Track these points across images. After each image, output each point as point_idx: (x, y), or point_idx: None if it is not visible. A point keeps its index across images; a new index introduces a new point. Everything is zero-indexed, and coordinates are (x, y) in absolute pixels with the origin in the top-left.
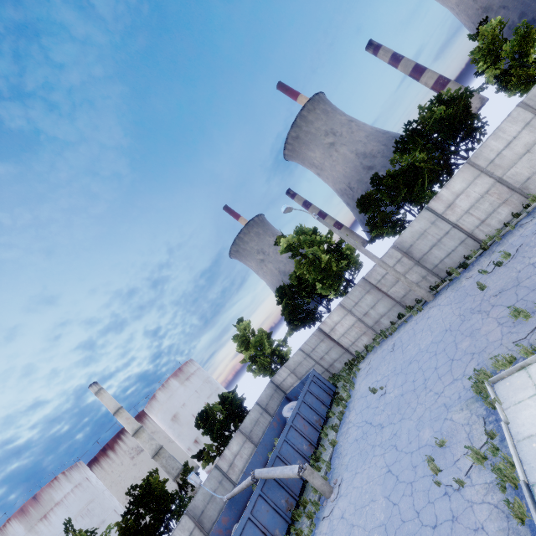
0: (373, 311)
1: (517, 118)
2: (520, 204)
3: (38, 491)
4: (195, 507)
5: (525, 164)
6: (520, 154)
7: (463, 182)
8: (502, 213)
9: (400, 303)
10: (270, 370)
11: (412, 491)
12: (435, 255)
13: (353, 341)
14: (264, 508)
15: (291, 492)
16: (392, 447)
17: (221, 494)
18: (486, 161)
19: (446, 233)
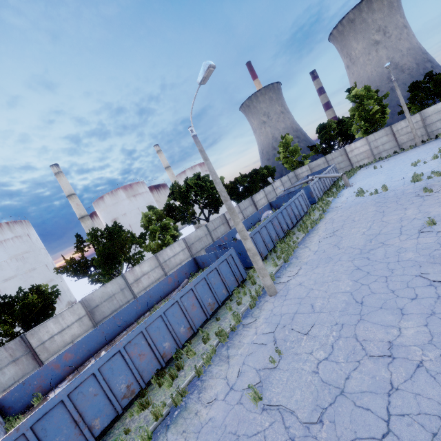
0: (381, 147)
1: None
2: None
3: (132, 183)
4: (265, 191)
5: None
6: None
7: None
8: None
9: (399, 146)
10: (294, 166)
11: (401, 171)
12: (436, 125)
13: (359, 160)
14: (318, 185)
15: (324, 188)
16: (389, 171)
17: (272, 194)
18: None
19: None
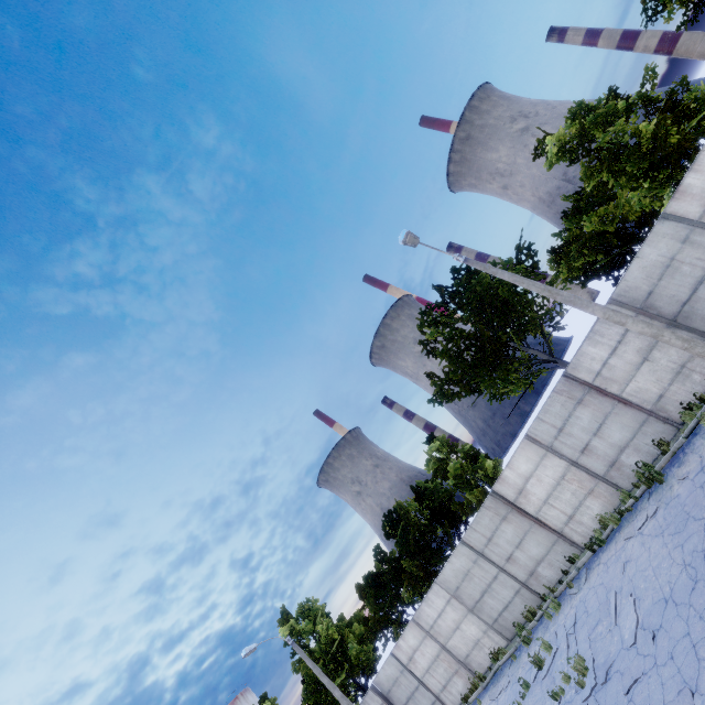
0: None
1: (439, 593)
2: (470, 680)
3: None
4: None
5: (460, 639)
6: (453, 628)
7: (415, 639)
8: (458, 684)
9: None
10: None
11: None
12: None
13: None
14: None
15: None
16: None
17: None
18: (427, 624)
19: (417, 687)
